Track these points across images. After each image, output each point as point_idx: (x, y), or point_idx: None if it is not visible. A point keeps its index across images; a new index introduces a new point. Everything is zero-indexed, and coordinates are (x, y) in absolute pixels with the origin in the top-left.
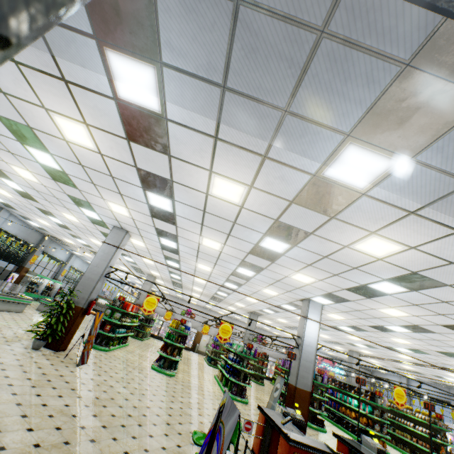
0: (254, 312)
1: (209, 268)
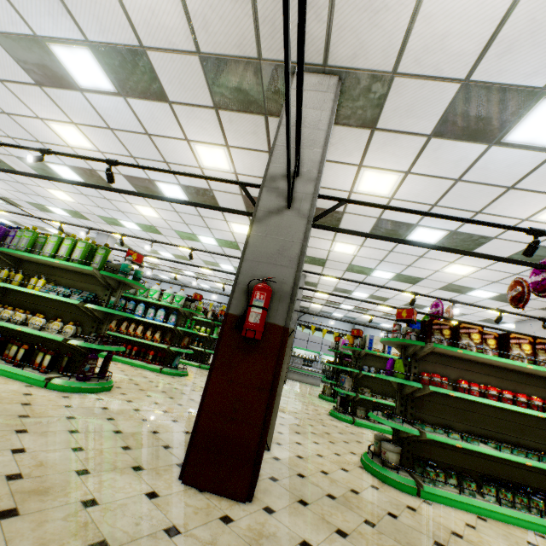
0: (256, 105)
1: (52, 191)
